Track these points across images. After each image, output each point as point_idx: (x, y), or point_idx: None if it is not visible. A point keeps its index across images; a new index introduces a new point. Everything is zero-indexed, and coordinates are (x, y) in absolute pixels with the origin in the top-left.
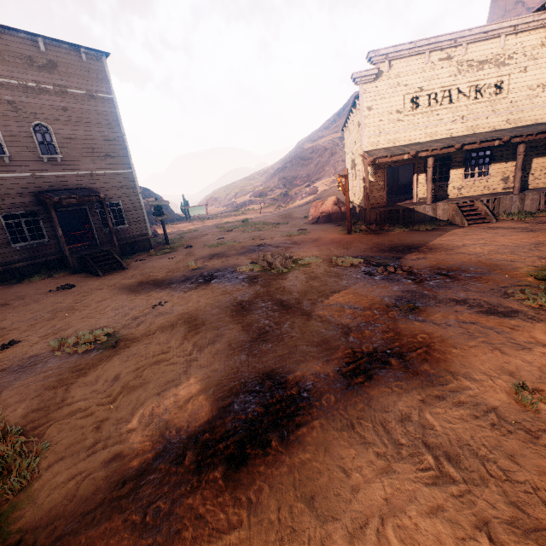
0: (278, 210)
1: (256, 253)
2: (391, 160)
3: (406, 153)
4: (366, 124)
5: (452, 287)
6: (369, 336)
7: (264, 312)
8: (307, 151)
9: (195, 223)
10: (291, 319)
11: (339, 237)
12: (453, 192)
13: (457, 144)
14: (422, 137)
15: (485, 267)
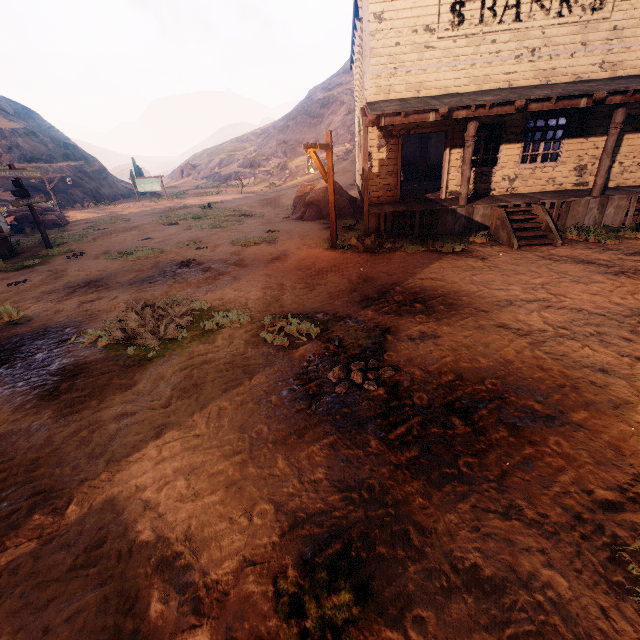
0: (268, 190)
1: (159, 284)
2: (406, 122)
3: (433, 111)
4: (372, 48)
5: (474, 487)
6: None
7: None
8: (317, 104)
9: (144, 205)
10: None
11: (314, 255)
12: (501, 185)
13: (520, 99)
14: (464, 84)
15: (553, 390)
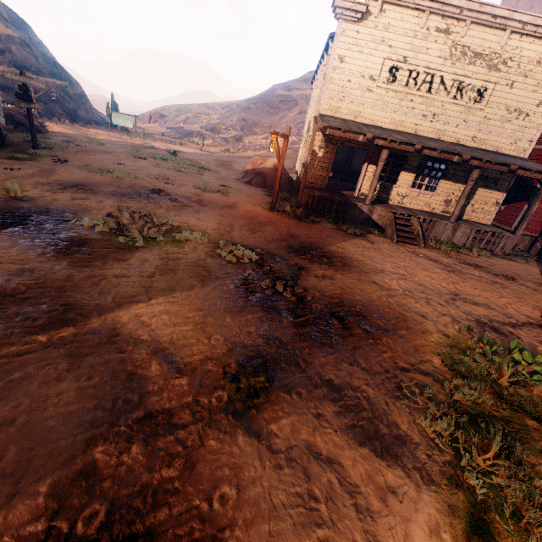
0: (223, 154)
1: (137, 201)
2: (343, 136)
3: (362, 134)
4: (332, 78)
5: (338, 350)
6: (130, 467)
7: (6, 329)
8: (277, 98)
9: (115, 135)
10: (34, 364)
11: (257, 211)
12: (396, 198)
13: (418, 144)
14: (387, 122)
15: (392, 319)
